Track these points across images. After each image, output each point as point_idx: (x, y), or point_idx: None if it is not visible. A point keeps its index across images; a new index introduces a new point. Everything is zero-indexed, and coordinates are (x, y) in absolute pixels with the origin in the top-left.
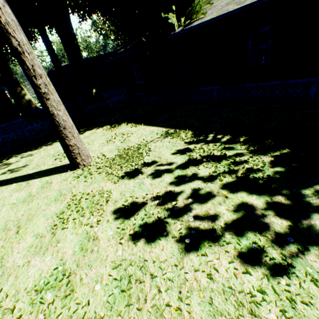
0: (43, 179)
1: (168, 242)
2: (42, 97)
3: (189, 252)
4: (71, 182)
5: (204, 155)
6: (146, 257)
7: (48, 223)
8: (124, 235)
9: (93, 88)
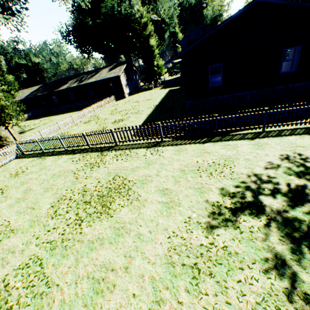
0: None
1: None
2: None
3: None
4: None
5: None
6: None
7: None
8: None
9: None
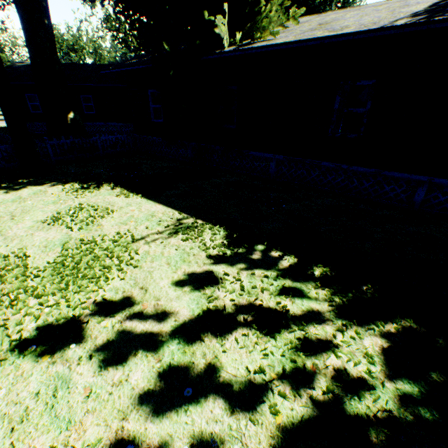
0: None
1: None
2: None
3: None
4: None
5: (242, 301)
6: None
7: None
8: None
9: (71, 111)
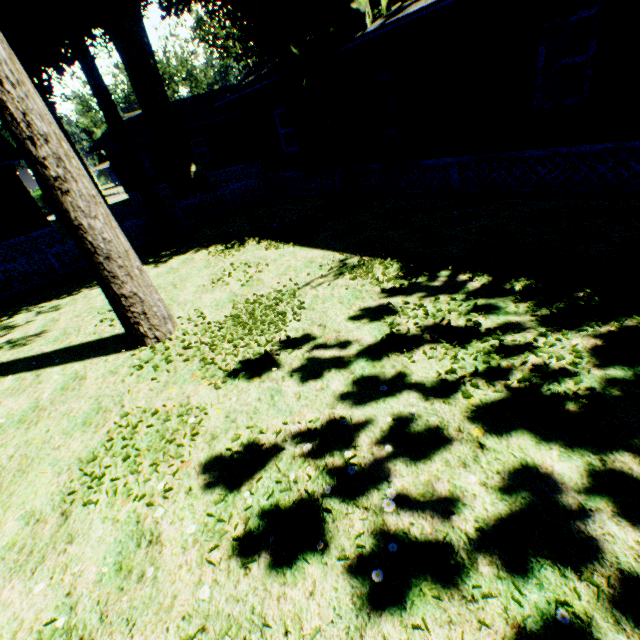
0: (70, 367)
1: (328, 572)
2: (52, 187)
3: (381, 611)
4: (124, 379)
5: (427, 324)
6: (269, 615)
7: (59, 485)
8: (222, 537)
9: (192, 164)
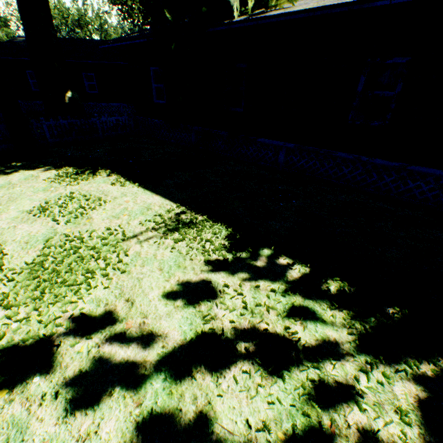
0: None
1: None
2: None
3: None
4: None
5: (244, 323)
6: None
7: None
8: None
9: (69, 90)
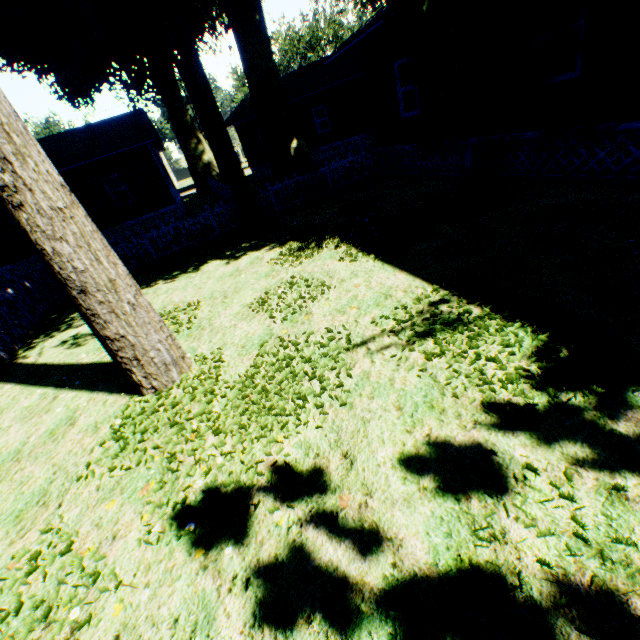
0: (78, 397)
1: None
2: (4, 200)
3: None
4: (93, 448)
5: (576, 576)
6: None
7: None
8: None
9: (293, 139)
